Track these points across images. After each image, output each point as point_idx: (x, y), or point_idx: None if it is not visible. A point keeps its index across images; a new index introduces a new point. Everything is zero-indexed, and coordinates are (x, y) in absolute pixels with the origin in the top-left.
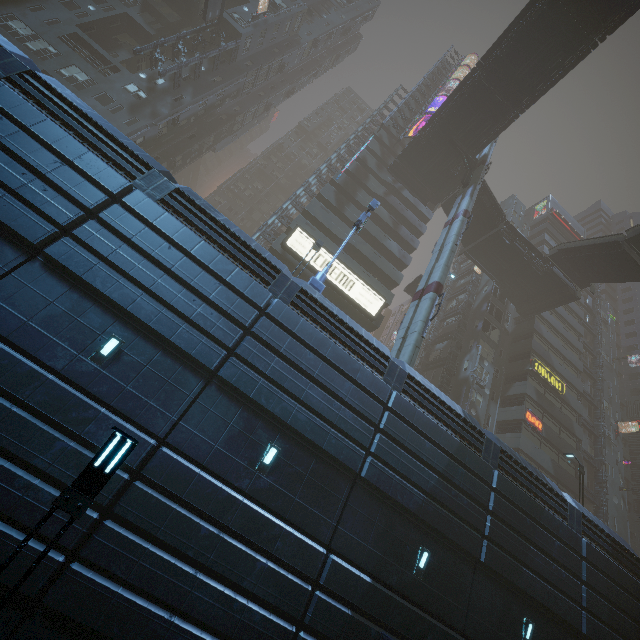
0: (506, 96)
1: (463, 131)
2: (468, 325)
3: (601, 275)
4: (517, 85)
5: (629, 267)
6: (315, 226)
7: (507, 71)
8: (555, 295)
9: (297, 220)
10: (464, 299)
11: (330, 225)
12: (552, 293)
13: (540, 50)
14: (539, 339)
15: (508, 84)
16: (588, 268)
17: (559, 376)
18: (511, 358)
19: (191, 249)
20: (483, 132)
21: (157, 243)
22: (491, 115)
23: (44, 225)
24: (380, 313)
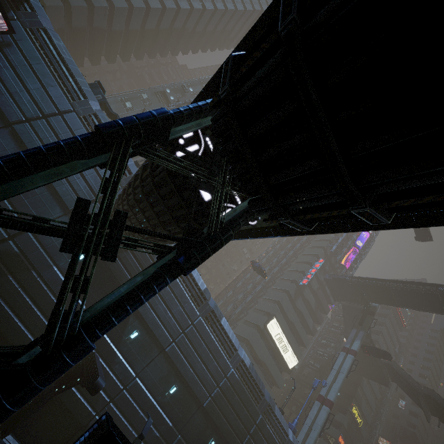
0: (398, 300)
1: (370, 294)
2: (328, 368)
3: (404, 389)
4: (405, 301)
5: (418, 400)
6: (280, 307)
7: (404, 295)
8: (378, 378)
9: (274, 308)
10: (331, 345)
11: (287, 311)
12: (377, 375)
13: (422, 301)
14: (360, 389)
15: (401, 298)
16: (399, 382)
17: (362, 413)
18: (342, 392)
19: (269, 441)
20: (380, 301)
21: (262, 441)
22: (387, 300)
23: (239, 443)
24: (294, 368)
